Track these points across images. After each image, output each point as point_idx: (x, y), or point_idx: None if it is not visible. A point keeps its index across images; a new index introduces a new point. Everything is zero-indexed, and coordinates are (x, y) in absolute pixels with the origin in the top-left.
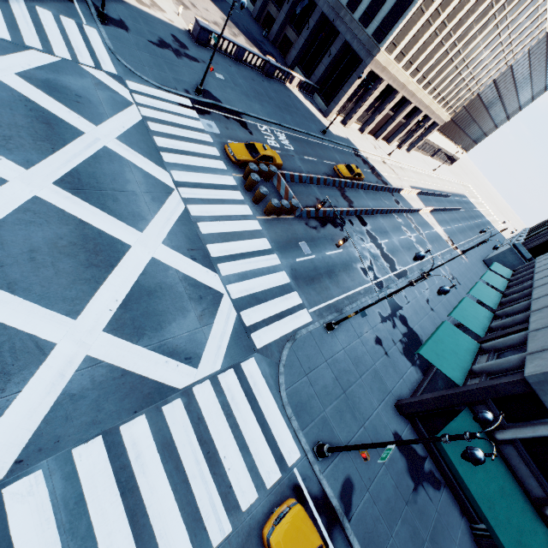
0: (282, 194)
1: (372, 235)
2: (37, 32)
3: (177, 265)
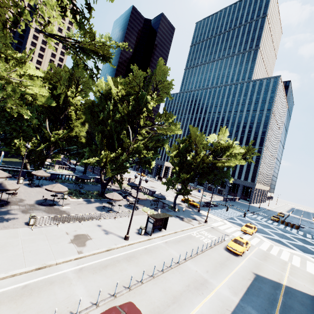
0: (289, 224)
1: (310, 227)
2: (235, 212)
3: (312, 240)
